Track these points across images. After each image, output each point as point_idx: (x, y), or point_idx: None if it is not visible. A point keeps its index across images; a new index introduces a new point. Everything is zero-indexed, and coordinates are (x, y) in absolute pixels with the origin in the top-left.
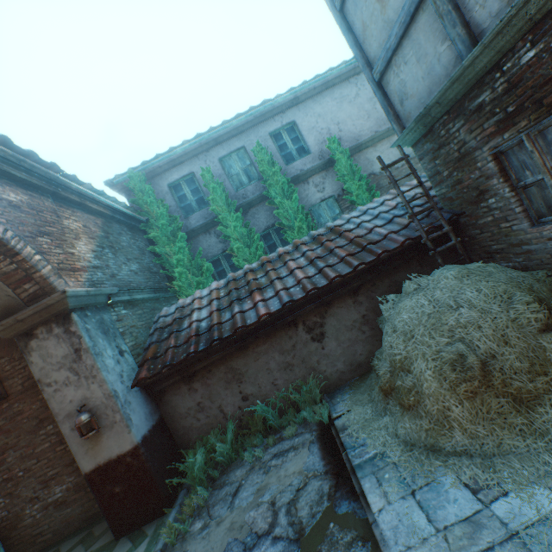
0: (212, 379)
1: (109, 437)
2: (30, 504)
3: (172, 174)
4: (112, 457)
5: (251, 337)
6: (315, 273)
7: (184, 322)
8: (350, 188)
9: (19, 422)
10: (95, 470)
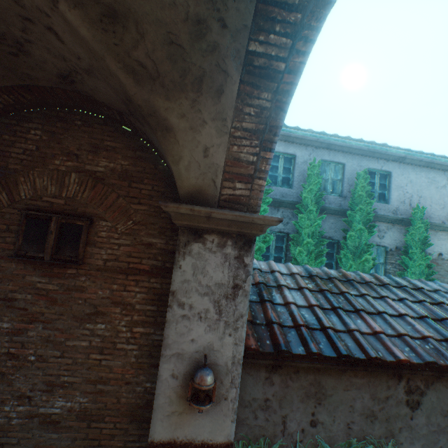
0: (294, 382)
1: (206, 412)
2: (15, 401)
3: (279, 145)
4: (195, 440)
5: (361, 366)
6: (440, 338)
7: (272, 292)
8: (415, 254)
9: (72, 298)
10: (165, 444)
